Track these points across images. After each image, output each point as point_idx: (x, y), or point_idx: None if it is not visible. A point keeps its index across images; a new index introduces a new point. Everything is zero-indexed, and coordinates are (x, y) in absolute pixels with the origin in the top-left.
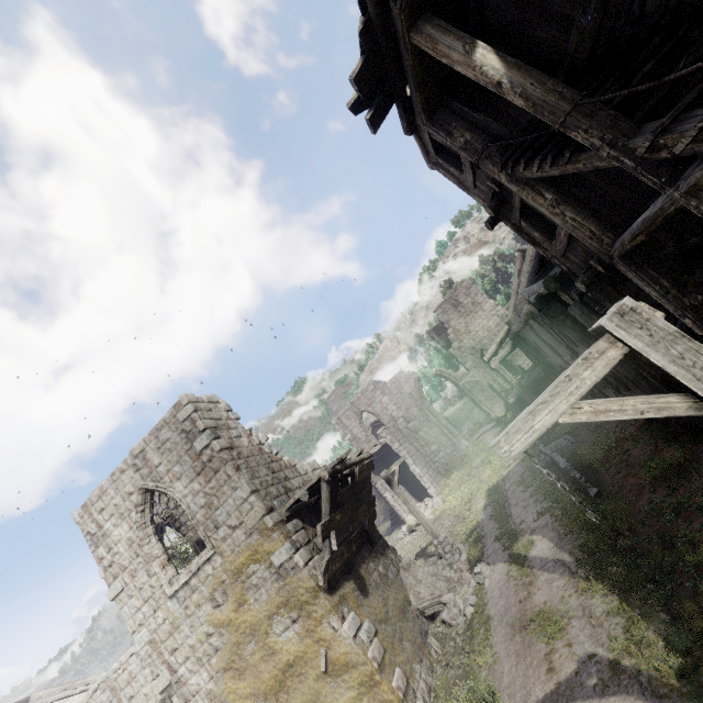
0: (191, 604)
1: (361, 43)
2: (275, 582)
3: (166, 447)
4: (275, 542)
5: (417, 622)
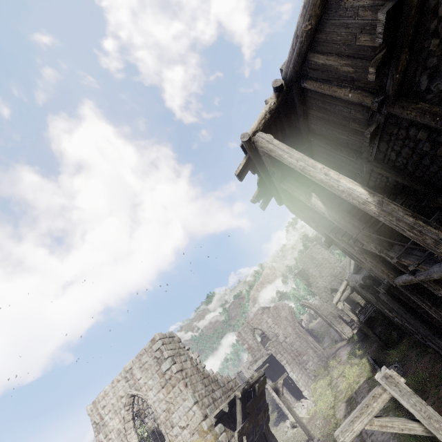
0: None
1: (258, 185)
2: None
3: (145, 367)
4: (208, 441)
5: None
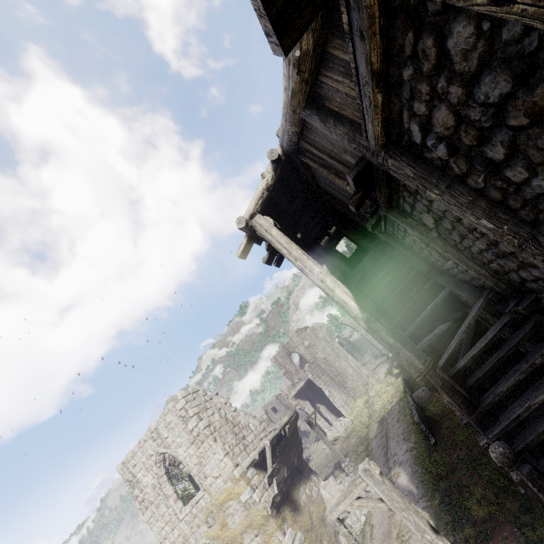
0: (194, 525)
1: (267, 250)
2: (243, 512)
3: (171, 426)
4: (241, 487)
5: (332, 526)
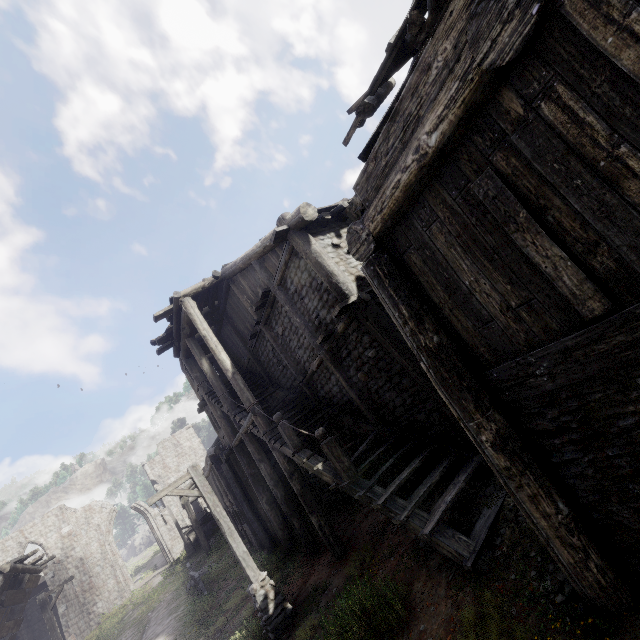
0: None
1: (167, 331)
2: None
3: None
4: None
5: None
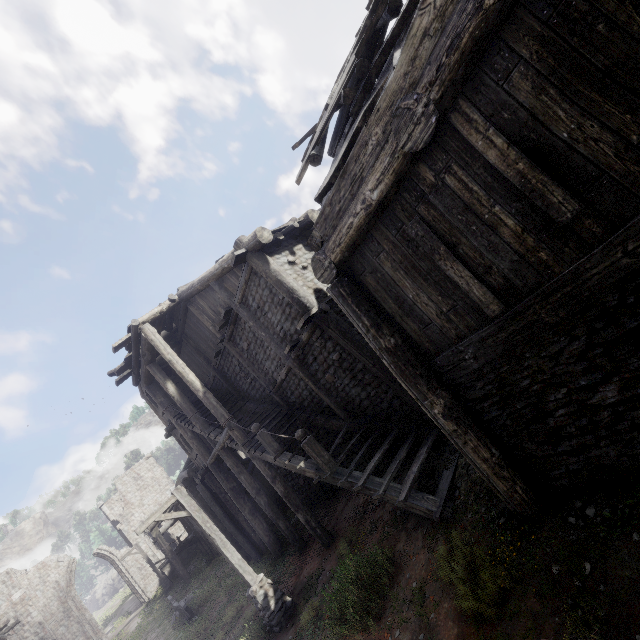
0: None
1: (125, 360)
2: None
3: None
4: None
5: None
